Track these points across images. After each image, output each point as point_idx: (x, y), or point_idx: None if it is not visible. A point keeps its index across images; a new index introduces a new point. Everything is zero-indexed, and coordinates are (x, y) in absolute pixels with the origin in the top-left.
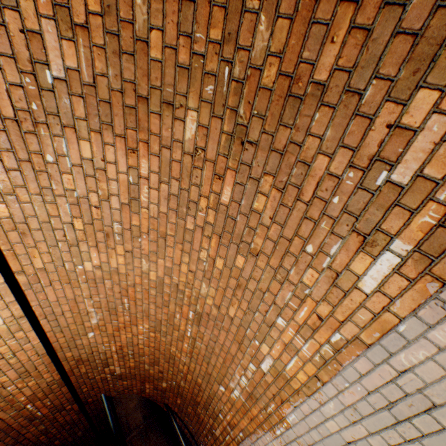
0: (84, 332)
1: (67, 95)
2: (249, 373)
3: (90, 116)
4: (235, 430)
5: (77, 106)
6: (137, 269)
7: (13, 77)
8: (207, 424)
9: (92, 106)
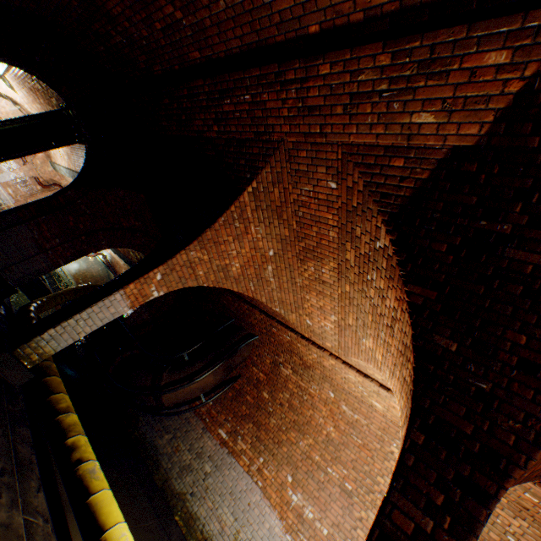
0: (336, 394)
1: (501, 536)
2: (318, 524)
3: (489, 536)
4: (260, 476)
5: (495, 535)
6: (386, 472)
7: (513, 526)
8: (241, 429)
9: (493, 540)
